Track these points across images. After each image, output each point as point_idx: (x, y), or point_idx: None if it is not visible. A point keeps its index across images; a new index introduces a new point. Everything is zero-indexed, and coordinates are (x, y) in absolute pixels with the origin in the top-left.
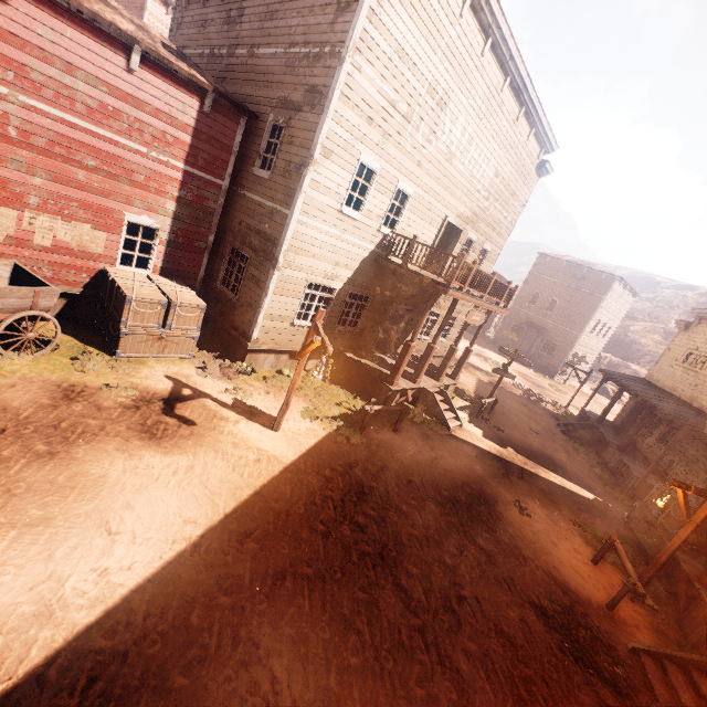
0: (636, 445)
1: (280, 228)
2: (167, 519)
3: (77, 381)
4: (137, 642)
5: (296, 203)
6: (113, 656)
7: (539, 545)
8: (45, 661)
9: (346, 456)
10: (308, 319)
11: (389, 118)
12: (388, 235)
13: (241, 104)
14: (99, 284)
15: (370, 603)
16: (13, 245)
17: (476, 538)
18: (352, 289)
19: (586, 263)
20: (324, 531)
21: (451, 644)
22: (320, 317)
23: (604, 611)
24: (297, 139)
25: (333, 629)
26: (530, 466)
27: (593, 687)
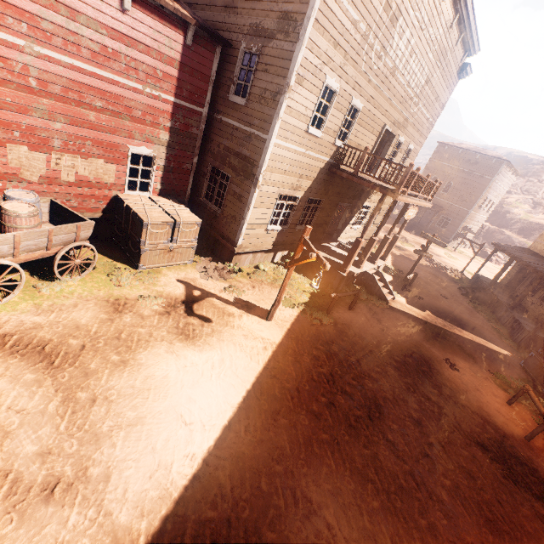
0: (521, 302)
1: (258, 151)
2: (220, 407)
3: (119, 295)
4: (233, 509)
5: (274, 129)
6: (221, 523)
7: (470, 394)
8: (179, 532)
9: (323, 336)
10: (277, 224)
11: (350, 39)
12: (340, 147)
13: (217, 34)
14: (113, 208)
15: (373, 457)
16: (46, 184)
17: (427, 394)
18: (310, 196)
19: (479, 149)
20: (326, 403)
21: (433, 482)
22: (308, 233)
23: (524, 442)
24: (272, 67)
25: (354, 481)
26: (448, 328)
27: (530, 502)
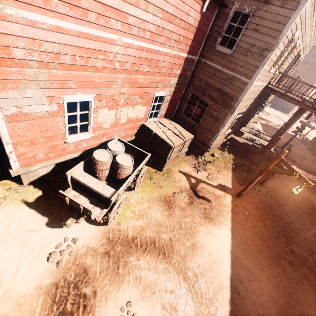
0: None
1: (238, 90)
2: (249, 267)
3: (163, 194)
4: None
5: (257, 76)
6: None
7: None
8: None
9: (266, 203)
10: (228, 129)
11: None
12: (274, 74)
13: None
14: (139, 131)
15: None
16: (112, 127)
17: None
18: (248, 108)
19: None
20: (290, 252)
21: None
22: (284, 155)
23: None
24: (263, 28)
25: None
26: None
27: None
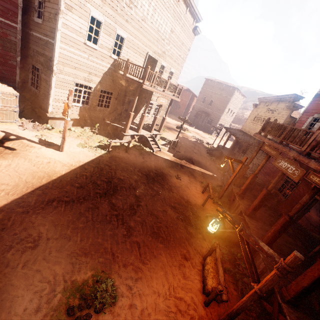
0: (235, 156)
1: (51, 51)
2: None
3: None
4: None
5: (56, 36)
6: None
7: (181, 188)
8: None
9: (98, 161)
10: (80, 103)
11: None
12: (117, 60)
13: None
14: None
15: (95, 208)
16: None
17: (153, 187)
18: (102, 88)
19: (224, 82)
20: (78, 186)
21: (129, 218)
22: (71, 93)
23: (200, 206)
24: None
25: (74, 216)
26: (188, 164)
27: (186, 227)
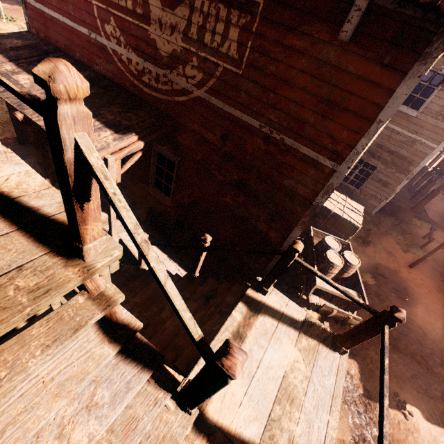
0: None
1: (421, 154)
2: None
3: None
4: None
5: None
6: None
7: None
8: None
9: (435, 270)
10: None
11: None
12: None
13: None
14: None
15: None
16: None
17: None
18: None
19: None
20: None
21: None
22: None
23: None
24: None
25: None
26: None
27: None
